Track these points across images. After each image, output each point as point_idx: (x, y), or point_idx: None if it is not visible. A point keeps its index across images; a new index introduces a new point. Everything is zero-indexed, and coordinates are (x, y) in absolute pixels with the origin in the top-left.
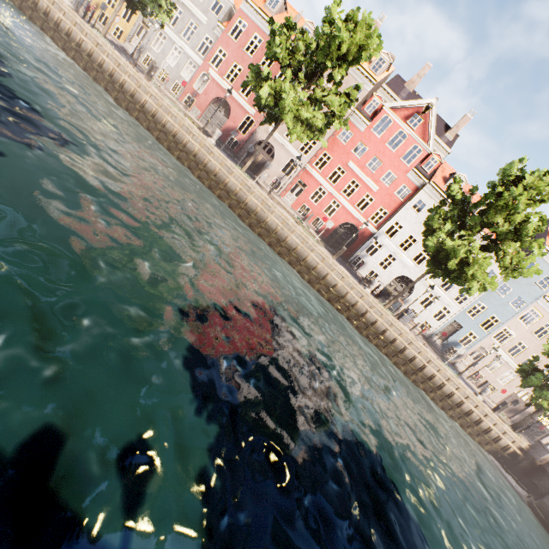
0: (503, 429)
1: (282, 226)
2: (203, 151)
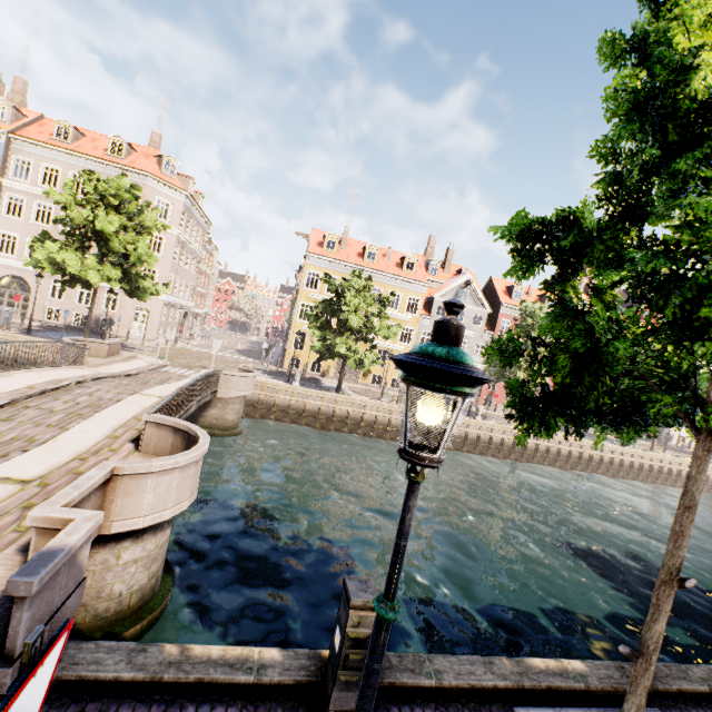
0: None
1: (711, 474)
2: (641, 461)
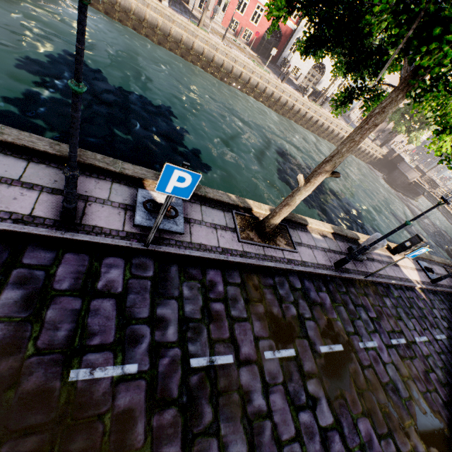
0: (376, 150)
1: (246, 72)
2: (167, 22)
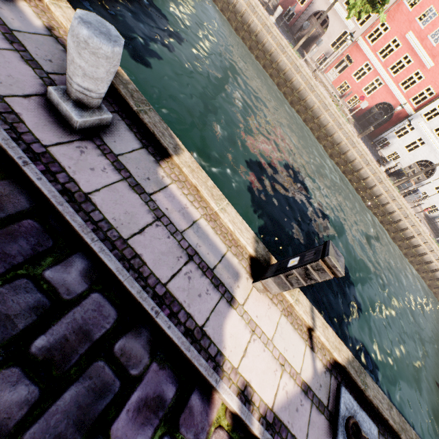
0: None
1: (319, 105)
2: (264, 31)
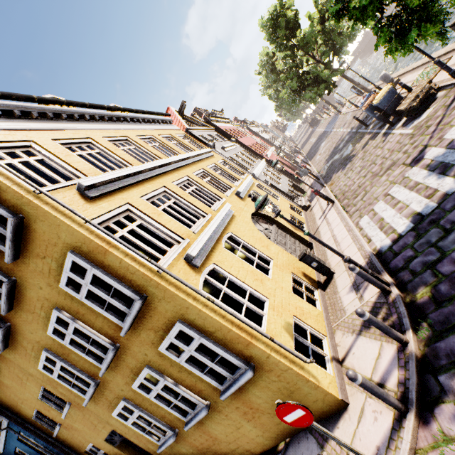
0: None
1: None
2: None
